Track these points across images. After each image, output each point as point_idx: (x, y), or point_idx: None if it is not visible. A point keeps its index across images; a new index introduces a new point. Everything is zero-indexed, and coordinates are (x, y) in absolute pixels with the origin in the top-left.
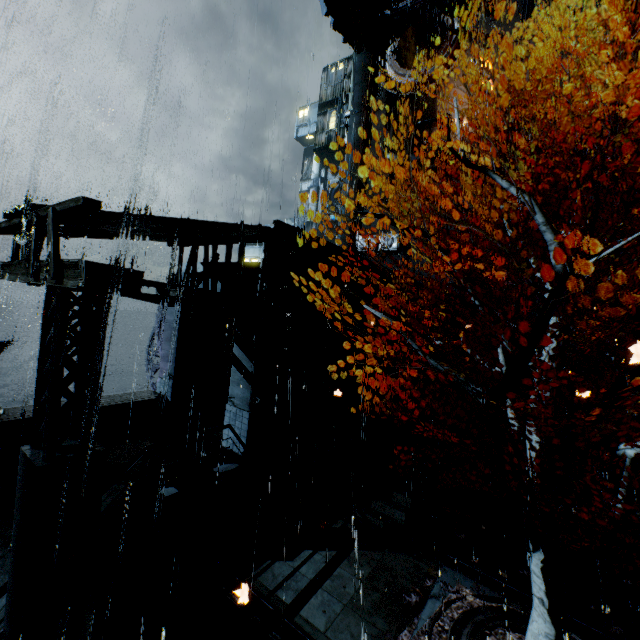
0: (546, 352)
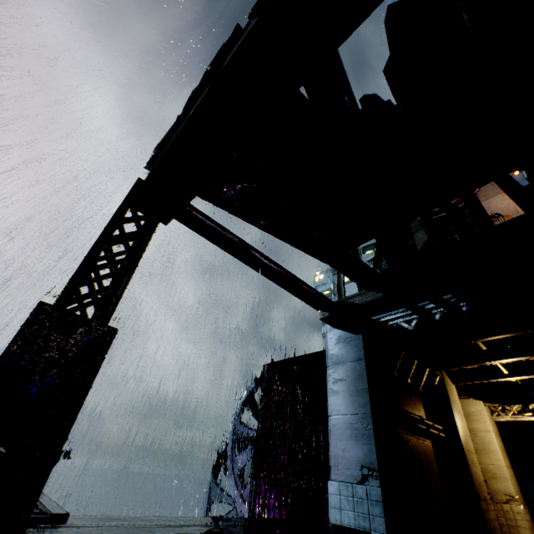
0: None
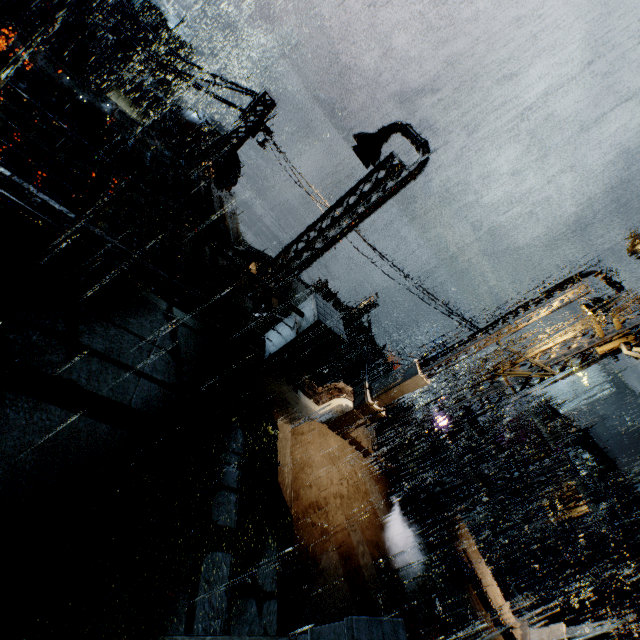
0: None
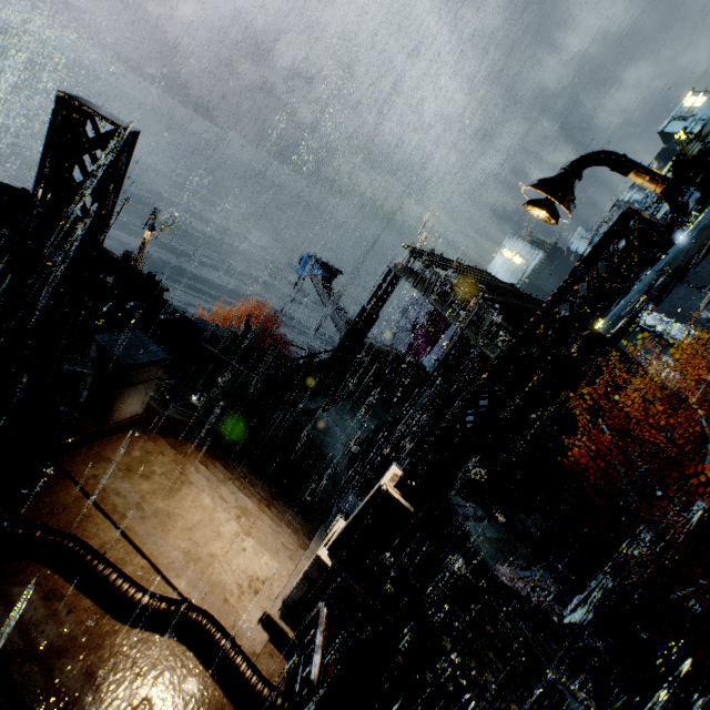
0: (694, 507)
